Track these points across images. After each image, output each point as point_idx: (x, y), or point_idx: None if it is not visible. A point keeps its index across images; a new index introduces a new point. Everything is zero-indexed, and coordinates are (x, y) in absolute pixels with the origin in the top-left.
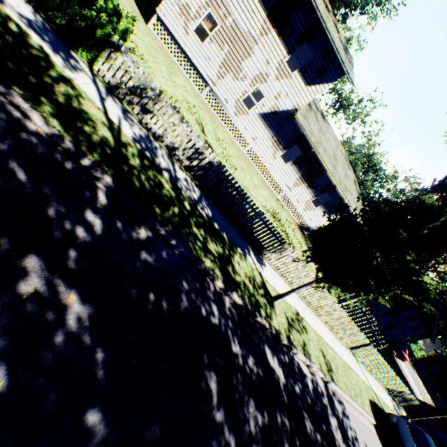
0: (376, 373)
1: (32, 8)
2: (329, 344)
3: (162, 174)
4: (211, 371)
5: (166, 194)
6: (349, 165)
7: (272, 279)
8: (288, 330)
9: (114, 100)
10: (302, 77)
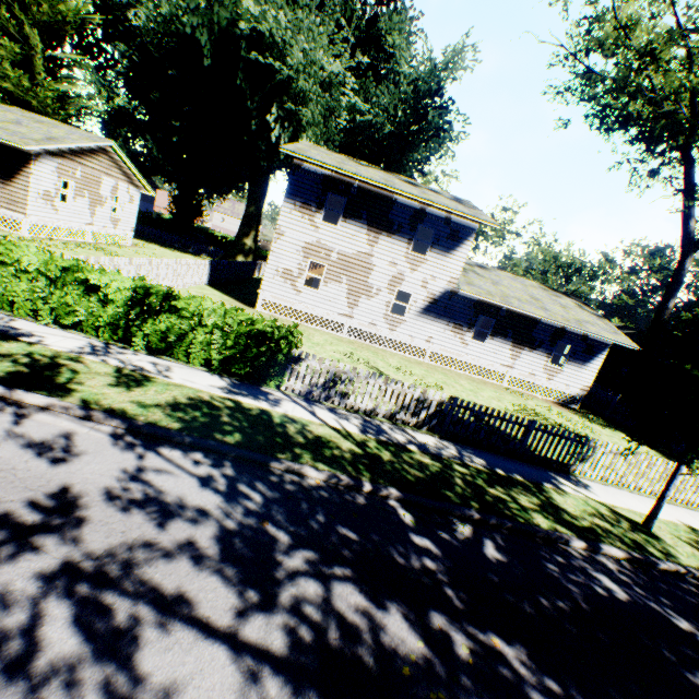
0: None
1: (217, 376)
2: None
3: (410, 450)
4: (692, 670)
5: (435, 469)
6: (555, 293)
7: (615, 499)
8: None
9: (317, 407)
10: (438, 252)
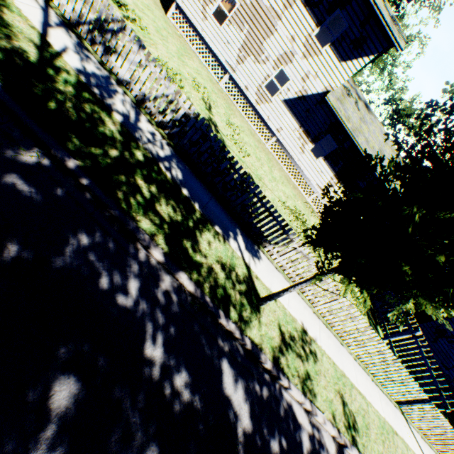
0: (442, 449)
1: None
2: (357, 388)
3: (110, 114)
4: (70, 375)
5: (105, 133)
6: None
7: (269, 278)
8: (279, 349)
9: (68, 33)
10: (335, 51)
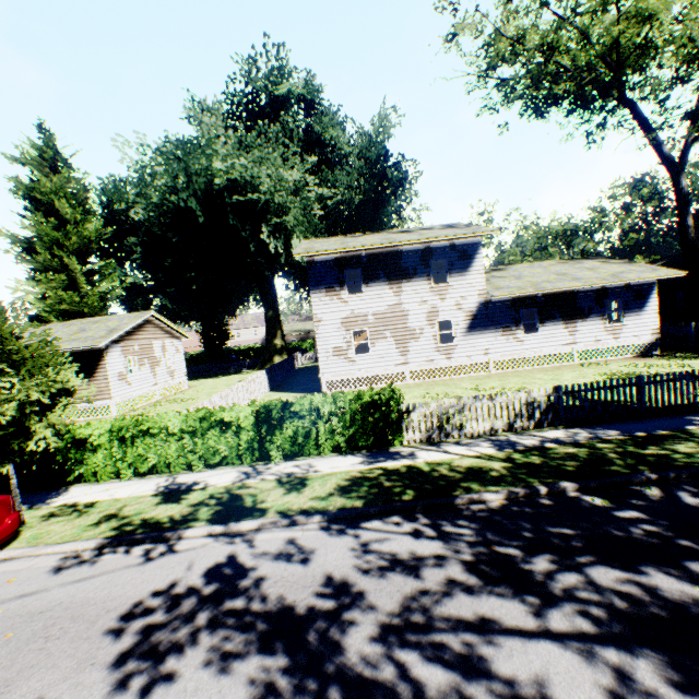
0: None
1: (349, 455)
2: None
3: (549, 447)
4: None
5: (584, 454)
6: (574, 262)
7: None
8: None
9: (444, 446)
10: (456, 275)
